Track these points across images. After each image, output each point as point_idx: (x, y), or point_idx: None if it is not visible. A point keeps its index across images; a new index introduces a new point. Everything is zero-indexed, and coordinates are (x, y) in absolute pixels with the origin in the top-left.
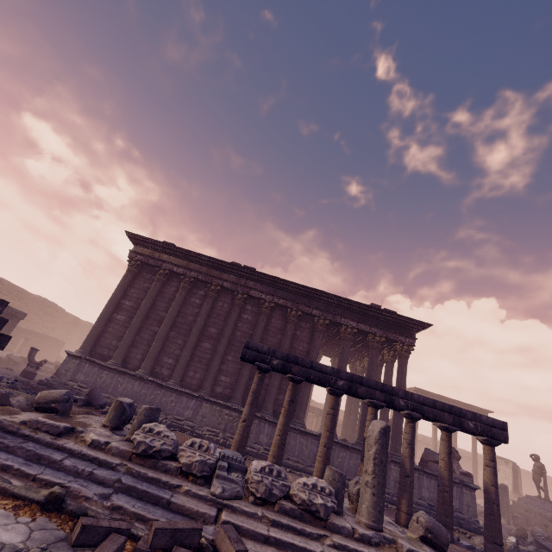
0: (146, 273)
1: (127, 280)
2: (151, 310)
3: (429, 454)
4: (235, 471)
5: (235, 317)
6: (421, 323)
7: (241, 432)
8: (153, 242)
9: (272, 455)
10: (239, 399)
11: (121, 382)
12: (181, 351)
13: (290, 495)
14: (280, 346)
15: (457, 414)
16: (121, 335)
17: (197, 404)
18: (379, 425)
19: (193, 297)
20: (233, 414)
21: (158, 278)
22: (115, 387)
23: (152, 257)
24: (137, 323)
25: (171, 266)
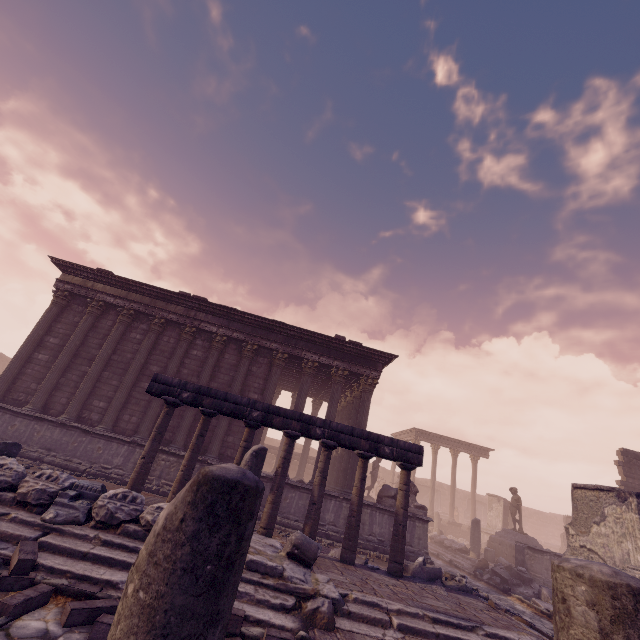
0: (77, 306)
1: (51, 314)
2: (81, 347)
3: (385, 490)
4: (88, 500)
5: (180, 354)
6: (386, 354)
7: (138, 469)
8: (85, 269)
9: (172, 491)
10: (180, 443)
11: (38, 430)
12: (116, 393)
13: (139, 519)
14: (232, 383)
15: (375, 440)
16: (42, 378)
17: (129, 451)
18: (253, 448)
19: (134, 332)
20: (171, 459)
21: (90, 310)
22: (30, 436)
23: (83, 287)
24: (62, 363)
25: (106, 296)
